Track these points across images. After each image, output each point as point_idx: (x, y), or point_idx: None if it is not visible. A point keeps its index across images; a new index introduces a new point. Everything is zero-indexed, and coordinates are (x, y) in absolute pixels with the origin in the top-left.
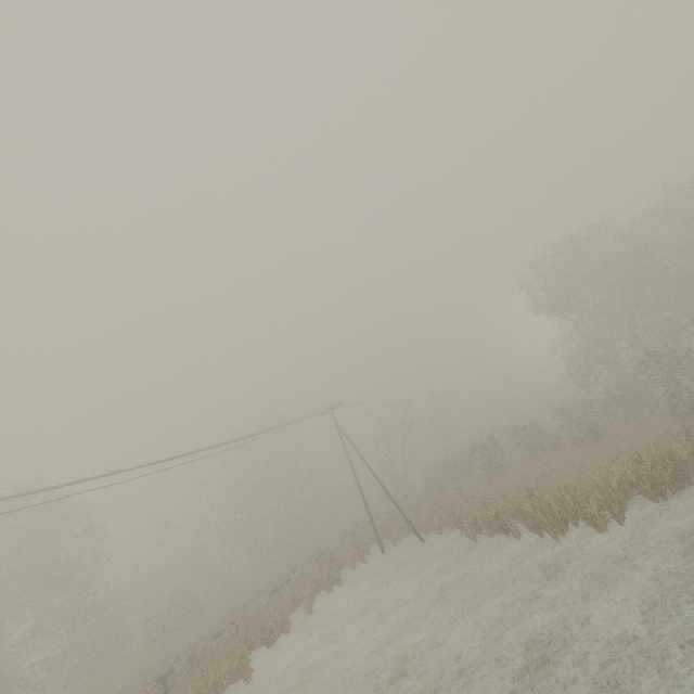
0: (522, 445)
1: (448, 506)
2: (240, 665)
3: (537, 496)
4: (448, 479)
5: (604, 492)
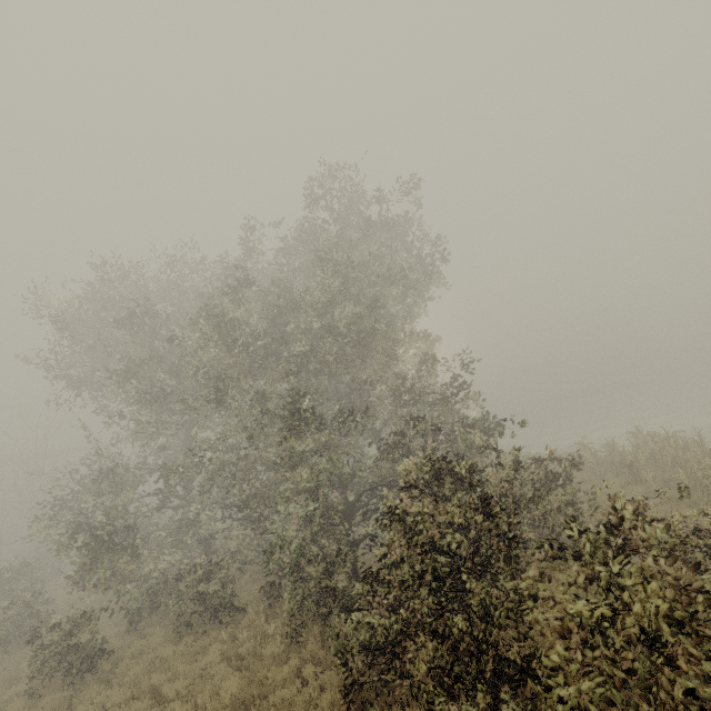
0: None
1: None
2: None
3: None
4: None
5: None
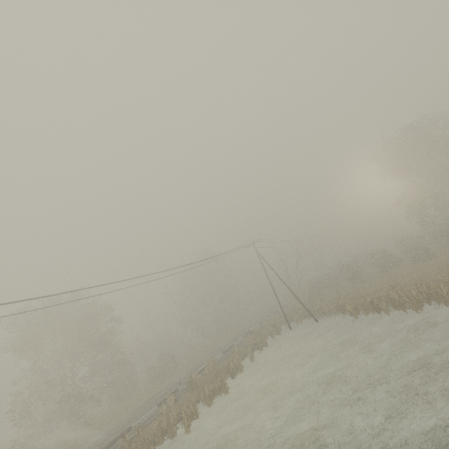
0: (371, 266)
1: (330, 301)
2: (221, 385)
3: (399, 288)
4: (322, 288)
5: (448, 283)
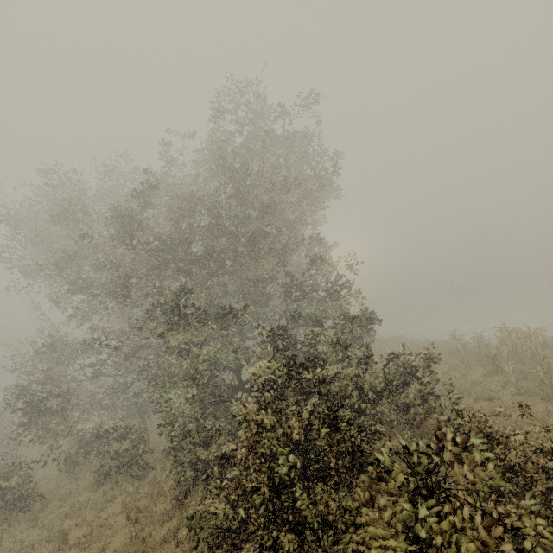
0: None
1: None
2: None
3: None
4: None
5: None
